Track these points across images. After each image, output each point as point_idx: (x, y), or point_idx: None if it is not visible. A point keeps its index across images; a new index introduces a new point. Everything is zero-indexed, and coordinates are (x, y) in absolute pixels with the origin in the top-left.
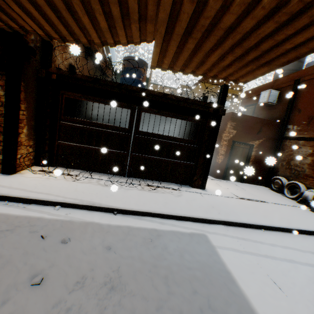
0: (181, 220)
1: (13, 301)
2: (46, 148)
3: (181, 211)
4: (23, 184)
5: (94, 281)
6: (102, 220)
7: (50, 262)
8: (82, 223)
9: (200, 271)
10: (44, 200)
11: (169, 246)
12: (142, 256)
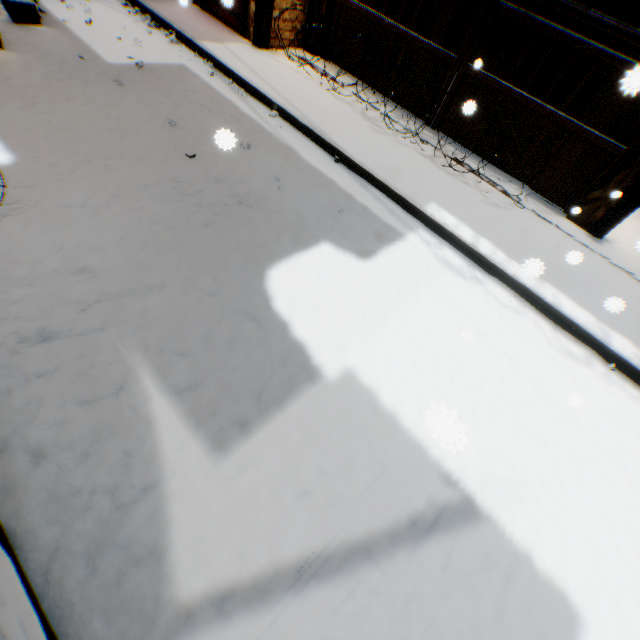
0: (435, 232)
1: (165, 154)
2: (323, 12)
3: (448, 218)
4: (261, 66)
5: (230, 188)
6: (309, 156)
7: (214, 152)
8: (282, 144)
9: (355, 274)
10: (265, 96)
11: (356, 231)
12: (303, 211)
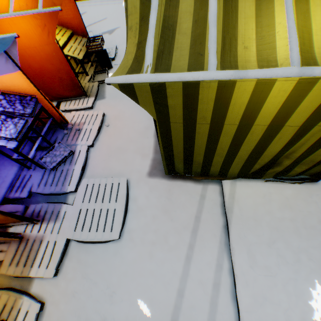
0: None
1: None
2: None
3: None
4: None
5: None
6: None
7: None
8: None
9: None
10: None
11: None
12: None
